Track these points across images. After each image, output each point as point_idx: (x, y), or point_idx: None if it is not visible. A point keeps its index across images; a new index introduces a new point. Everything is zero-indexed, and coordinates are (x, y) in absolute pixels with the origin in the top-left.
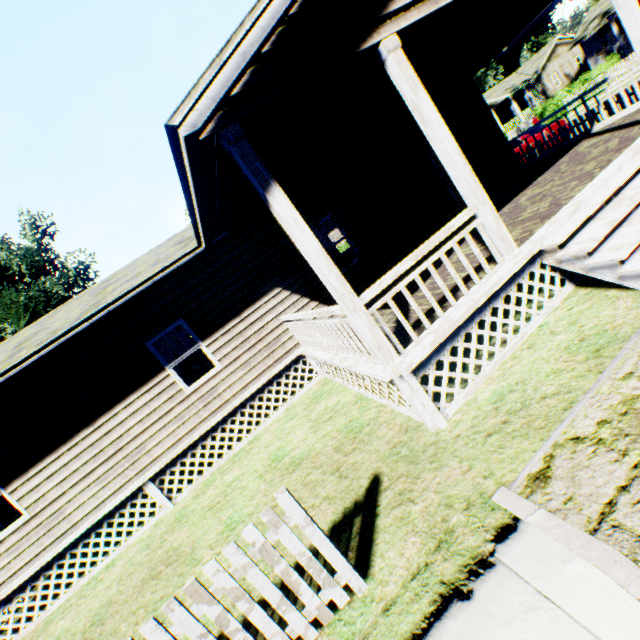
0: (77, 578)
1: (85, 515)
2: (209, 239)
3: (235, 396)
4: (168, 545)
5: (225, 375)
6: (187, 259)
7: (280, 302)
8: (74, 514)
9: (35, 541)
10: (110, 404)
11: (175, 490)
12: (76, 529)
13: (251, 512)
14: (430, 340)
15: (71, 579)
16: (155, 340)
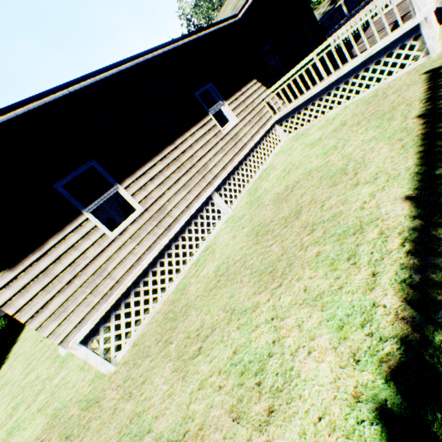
0: (182, 266)
1: (180, 213)
2: (250, 4)
3: (248, 142)
4: (270, 197)
5: (241, 127)
6: (231, 22)
7: (257, 89)
8: (173, 211)
9: (150, 231)
10: (181, 131)
11: (229, 202)
12: (176, 224)
13: (338, 140)
14: (432, 4)
15: (178, 266)
16: (199, 93)
